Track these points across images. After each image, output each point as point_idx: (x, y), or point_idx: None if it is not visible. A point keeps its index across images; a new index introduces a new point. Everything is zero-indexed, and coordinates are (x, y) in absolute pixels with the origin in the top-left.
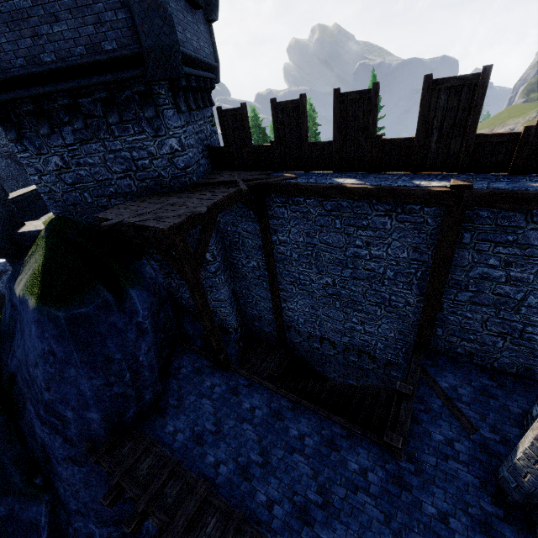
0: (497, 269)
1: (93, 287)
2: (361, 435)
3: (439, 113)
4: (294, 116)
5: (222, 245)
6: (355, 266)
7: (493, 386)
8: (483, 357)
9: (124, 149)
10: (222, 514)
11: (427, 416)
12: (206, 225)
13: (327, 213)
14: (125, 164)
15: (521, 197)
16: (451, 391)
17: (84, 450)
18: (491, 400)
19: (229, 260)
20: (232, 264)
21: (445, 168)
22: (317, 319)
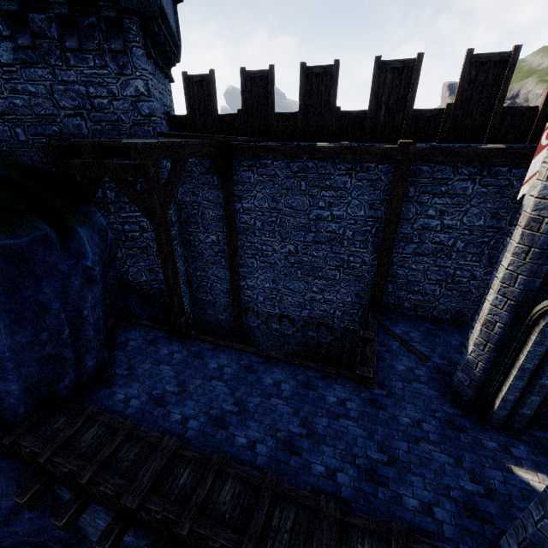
0: (434, 219)
1: (28, 219)
2: (335, 374)
3: (386, 90)
4: (263, 86)
5: (178, 217)
6: (317, 229)
7: (436, 329)
8: (425, 308)
9: (79, 82)
10: (197, 463)
11: (389, 354)
12: (177, 163)
13: (293, 175)
14: (78, 100)
15: (450, 151)
16: (405, 335)
17: None
18: (436, 338)
19: (184, 236)
20: (187, 241)
21: (391, 139)
22: (277, 294)
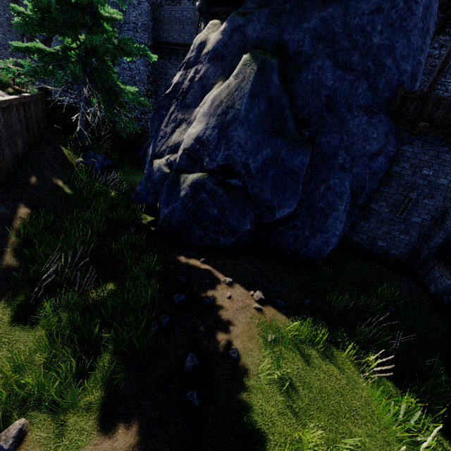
0: None
1: None
2: None
3: None
4: None
5: None
6: None
7: None
8: None
9: None
10: None
11: None
12: None
13: None
14: None
15: None
16: None
17: (383, 100)
18: None
19: None
20: None
21: None
22: None
